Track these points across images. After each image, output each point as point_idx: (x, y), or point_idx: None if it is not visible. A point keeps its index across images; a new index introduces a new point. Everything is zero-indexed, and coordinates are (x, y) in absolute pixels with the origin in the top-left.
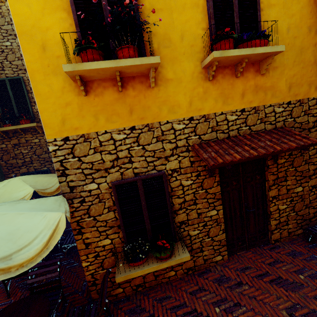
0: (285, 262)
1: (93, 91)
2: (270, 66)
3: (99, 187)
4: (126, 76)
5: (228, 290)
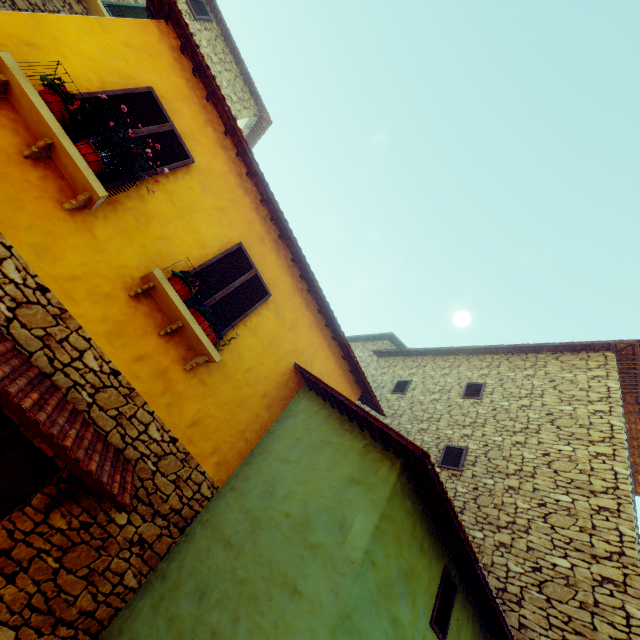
0: None
1: None
2: (202, 374)
3: None
4: (58, 165)
5: None
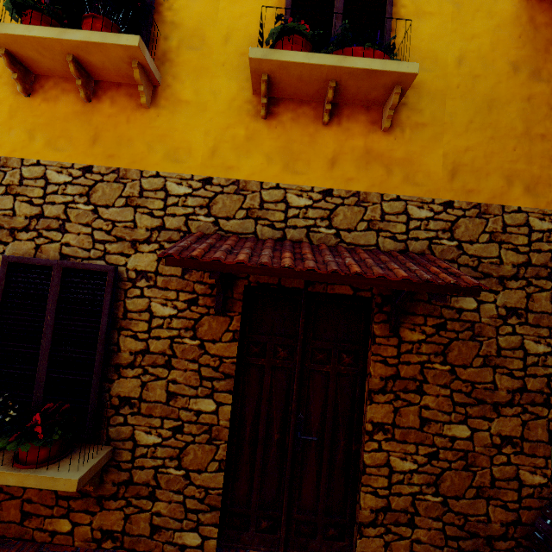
0: None
1: (44, 93)
2: (407, 119)
3: None
4: (106, 80)
5: None
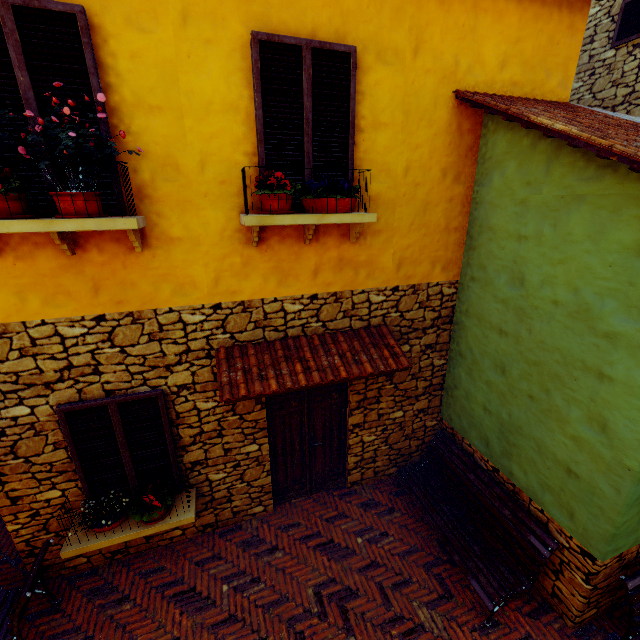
0: (351, 517)
1: (13, 250)
2: (368, 228)
3: (35, 412)
4: None
5: (253, 559)
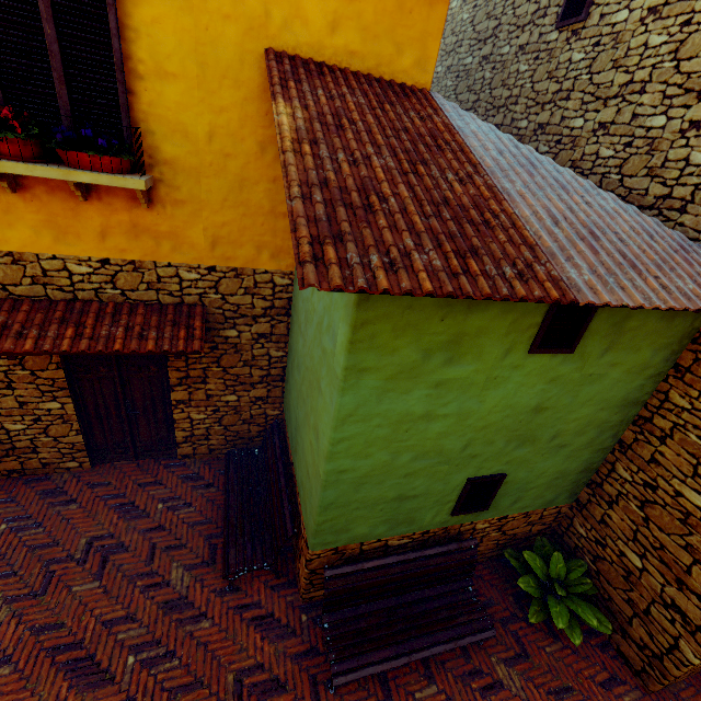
0: (165, 485)
1: None
2: (167, 195)
3: None
4: None
5: (46, 506)
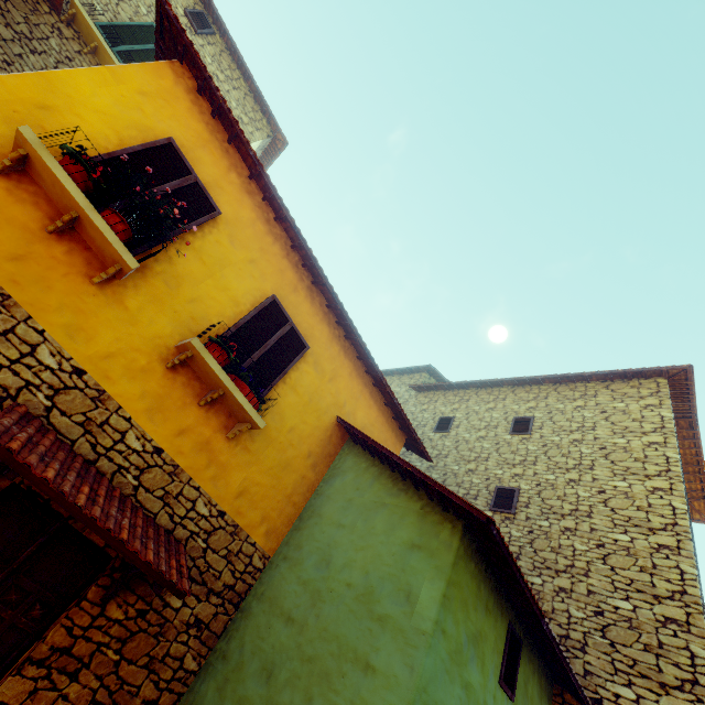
0: None
1: (15, 186)
2: (245, 440)
3: None
4: (83, 235)
5: None
